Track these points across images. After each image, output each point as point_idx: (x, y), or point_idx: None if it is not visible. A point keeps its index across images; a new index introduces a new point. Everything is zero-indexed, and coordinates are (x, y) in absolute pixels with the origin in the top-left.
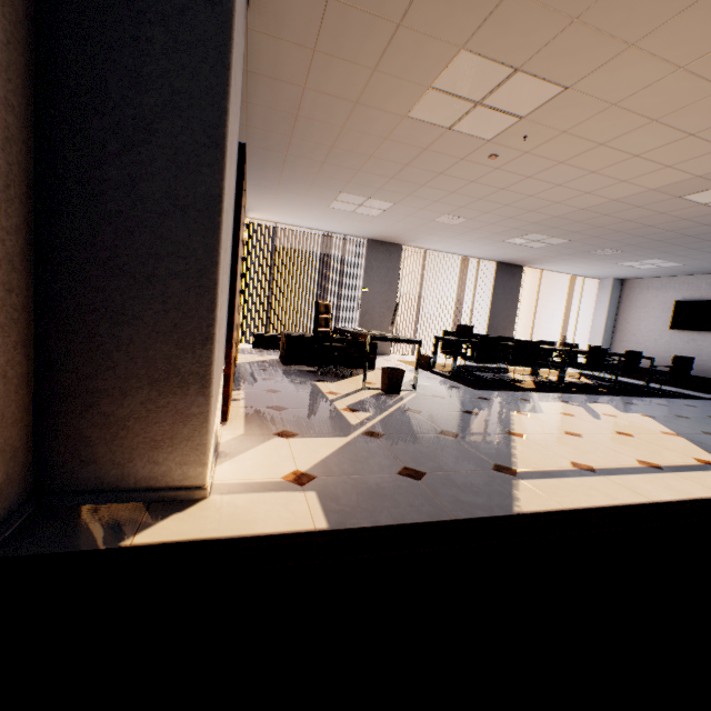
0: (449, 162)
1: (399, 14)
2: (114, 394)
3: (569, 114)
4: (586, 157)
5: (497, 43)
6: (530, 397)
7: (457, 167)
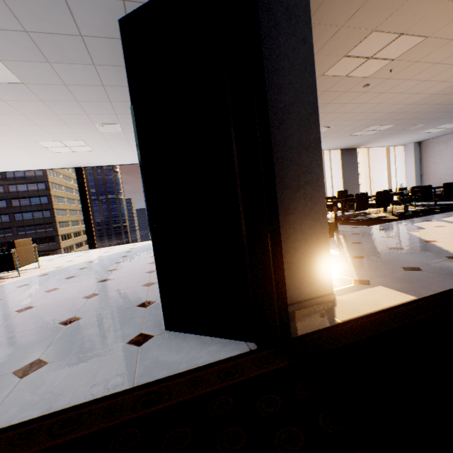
0: (336, 95)
1: (344, 22)
2: (290, 251)
3: (423, 51)
4: (424, 73)
5: (395, 23)
6: (404, 223)
7: (340, 97)
